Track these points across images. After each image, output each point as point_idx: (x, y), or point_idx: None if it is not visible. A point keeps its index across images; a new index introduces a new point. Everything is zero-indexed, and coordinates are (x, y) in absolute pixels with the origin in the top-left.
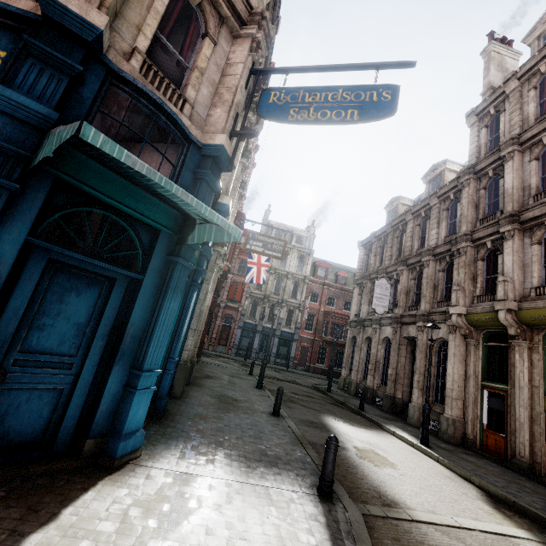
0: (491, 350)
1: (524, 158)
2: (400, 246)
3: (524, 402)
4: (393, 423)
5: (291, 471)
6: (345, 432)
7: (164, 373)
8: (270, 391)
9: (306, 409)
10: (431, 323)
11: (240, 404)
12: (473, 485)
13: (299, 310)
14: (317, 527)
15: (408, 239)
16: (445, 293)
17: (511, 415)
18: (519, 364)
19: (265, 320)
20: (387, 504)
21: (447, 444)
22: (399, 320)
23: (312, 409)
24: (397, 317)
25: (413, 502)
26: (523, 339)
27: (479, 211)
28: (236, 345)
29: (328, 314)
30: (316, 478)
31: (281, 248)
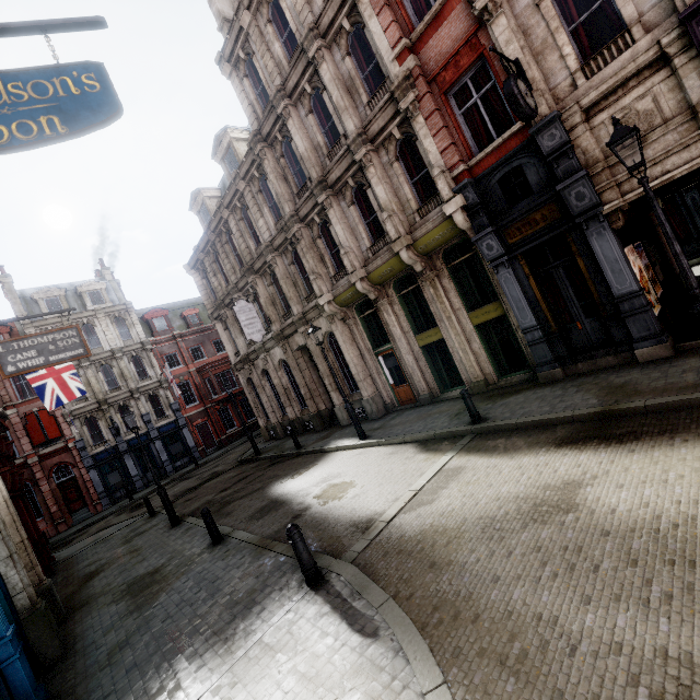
0: (367, 319)
1: (300, 112)
2: (236, 251)
3: (406, 349)
4: (332, 438)
5: (273, 592)
6: (298, 489)
7: (2, 670)
8: (194, 513)
9: (248, 499)
10: (311, 328)
11: (165, 572)
12: (409, 444)
13: (163, 389)
14: (327, 622)
15: (239, 241)
16: (307, 285)
17: (404, 365)
18: (390, 321)
19: (124, 431)
20: (366, 528)
21: (378, 422)
22: (282, 336)
23: (254, 493)
24: (278, 334)
25: (381, 505)
26: (383, 299)
27: (290, 184)
28: (103, 492)
29: (203, 370)
30: (299, 572)
31: (75, 340)
